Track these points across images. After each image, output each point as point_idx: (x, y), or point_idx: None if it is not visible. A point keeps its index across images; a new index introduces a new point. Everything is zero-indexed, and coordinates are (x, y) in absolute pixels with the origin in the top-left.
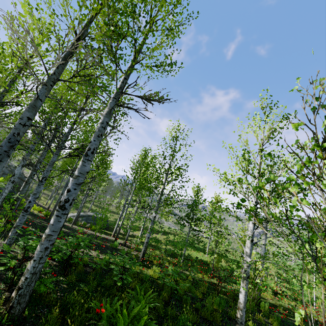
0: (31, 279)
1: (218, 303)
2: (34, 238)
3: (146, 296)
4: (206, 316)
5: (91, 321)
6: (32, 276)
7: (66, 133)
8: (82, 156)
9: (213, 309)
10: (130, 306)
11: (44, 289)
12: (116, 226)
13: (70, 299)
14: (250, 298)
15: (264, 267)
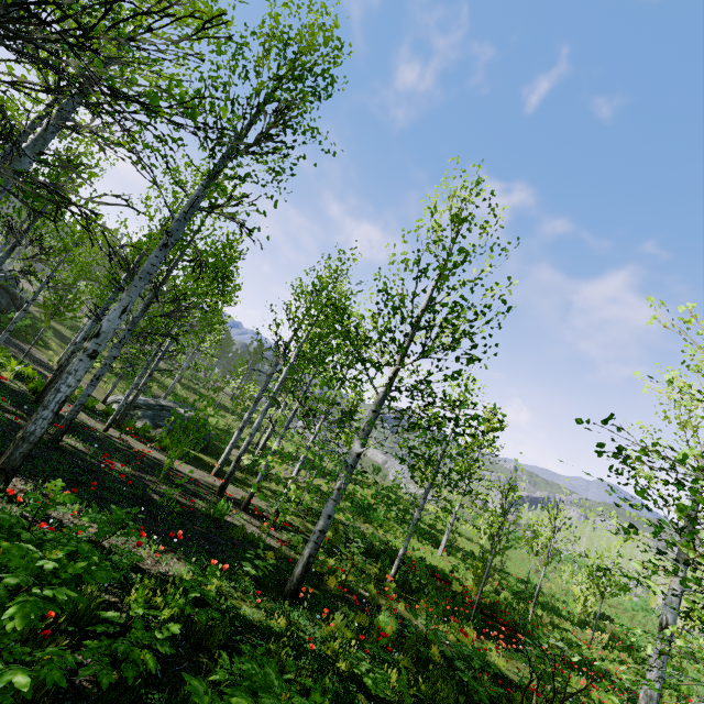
0: None
1: None
2: None
3: None
4: None
5: None
6: None
7: None
8: None
9: None
10: None
11: None
12: (229, 450)
13: None
14: None
15: (579, 605)
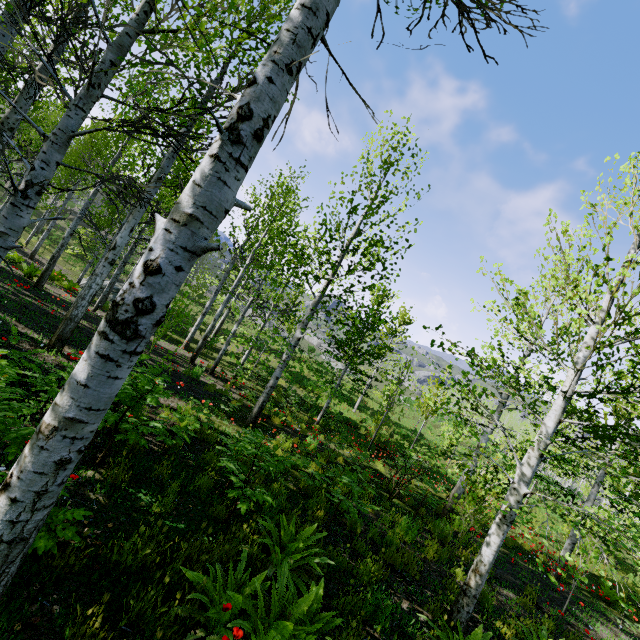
0: (6, 557)
1: (406, 528)
2: (6, 387)
3: (303, 538)
4: (392, 559)
5: (192, 632)
6: (9, 548)
7: (119, 35)
8: (217, 139)
9: (397, 541)
10: (282, 581)
11: (48, 543)
12: (195, 330)
13: (124, 556)
14: (465, 528)
15: (445, 445)
